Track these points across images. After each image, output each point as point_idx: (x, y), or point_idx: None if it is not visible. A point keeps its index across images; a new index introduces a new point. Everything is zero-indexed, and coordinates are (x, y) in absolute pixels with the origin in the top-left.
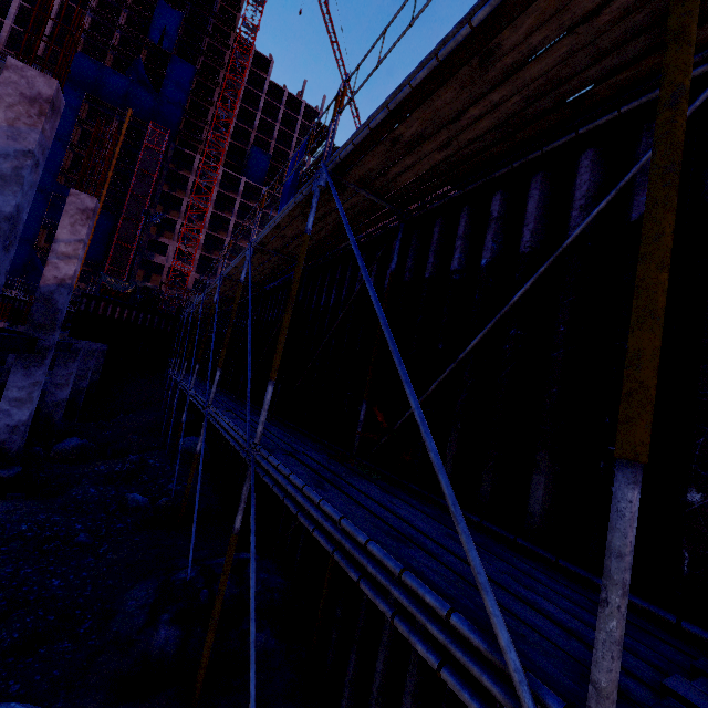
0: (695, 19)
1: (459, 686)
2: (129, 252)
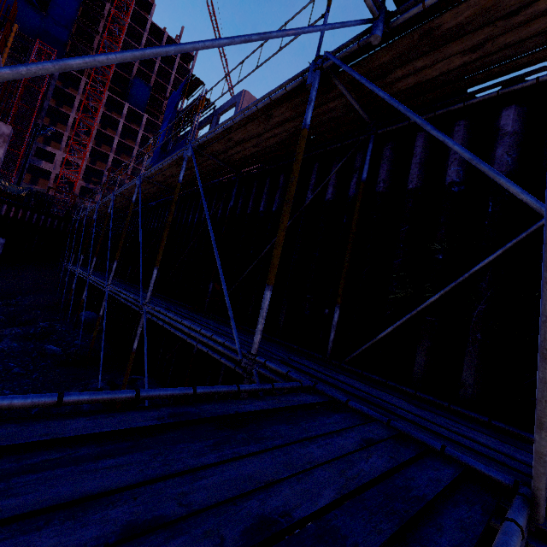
0: (301, 155)
1: (225, 360)
2: (17, 157)
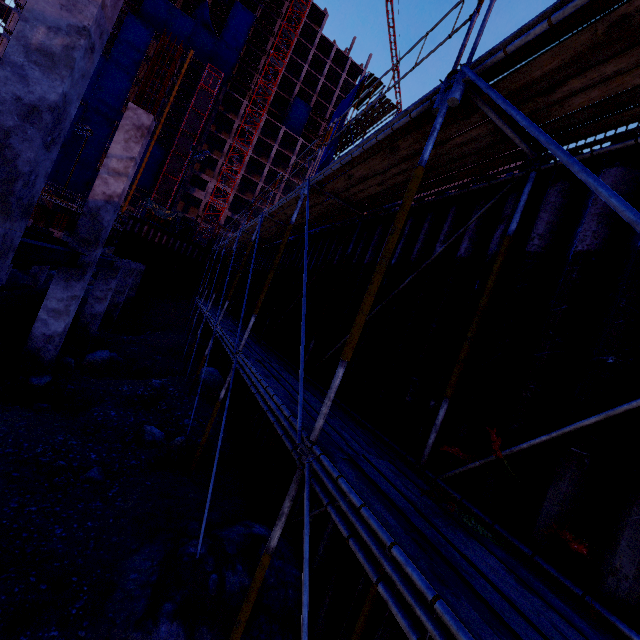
0: None
1: None
2: (174, 184)
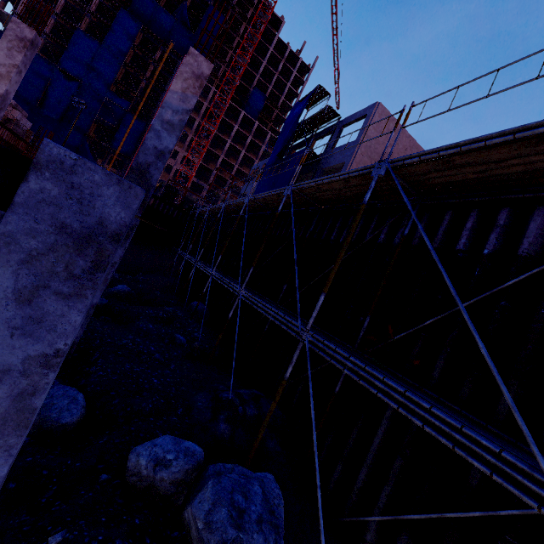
0: None
1: (506, 482)
2: None
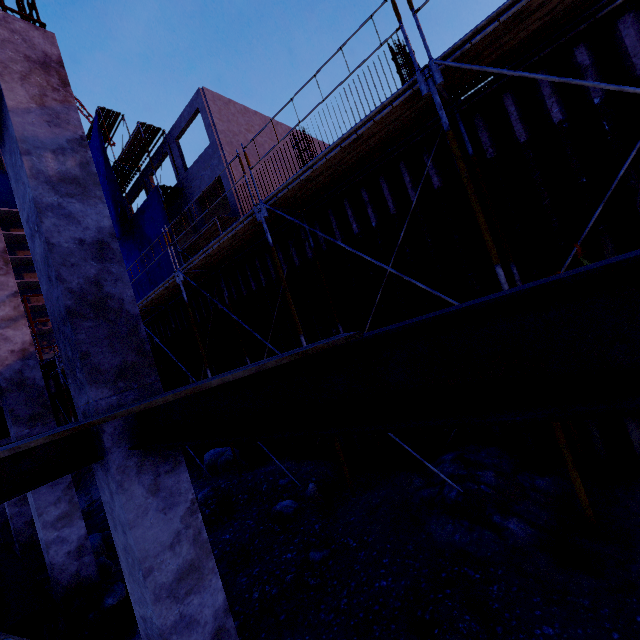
0: None
1: None
2: None
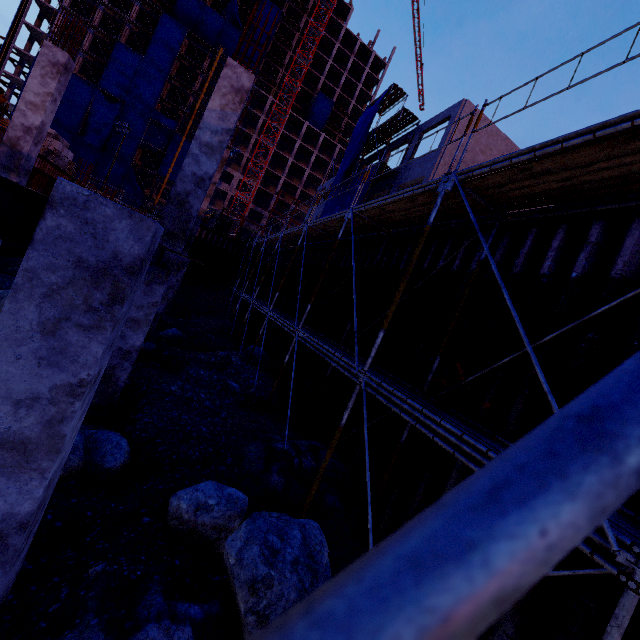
0: None
1: None
2: None
